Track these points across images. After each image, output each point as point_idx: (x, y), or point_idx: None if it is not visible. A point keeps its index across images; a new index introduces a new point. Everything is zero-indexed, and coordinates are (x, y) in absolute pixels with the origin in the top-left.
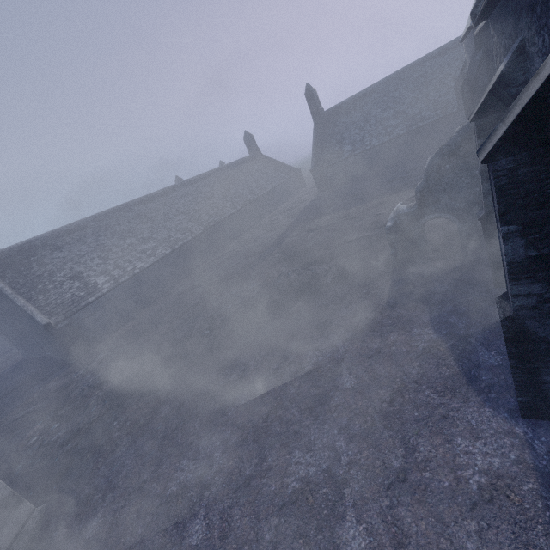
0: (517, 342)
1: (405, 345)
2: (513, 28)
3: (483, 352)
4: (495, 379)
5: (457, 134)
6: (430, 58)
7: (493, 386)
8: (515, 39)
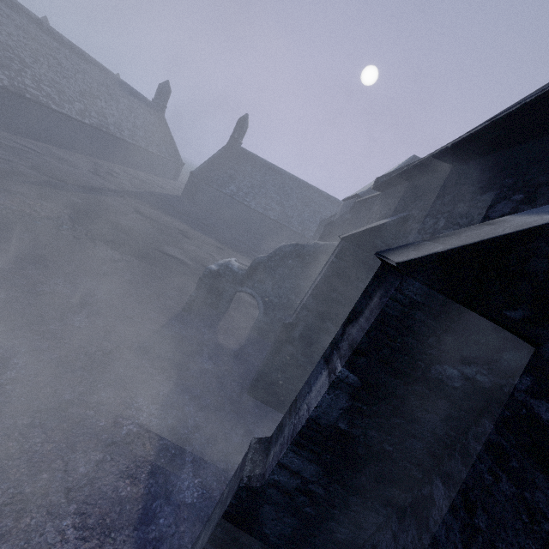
0: (235, 525)
1: (109, 416)
2: (404, 205)
3: (188, 475)
4: (173, 528)
5: (314, 245)
6: (320, 193)
7: (163, 541)
8: (400, 212)
